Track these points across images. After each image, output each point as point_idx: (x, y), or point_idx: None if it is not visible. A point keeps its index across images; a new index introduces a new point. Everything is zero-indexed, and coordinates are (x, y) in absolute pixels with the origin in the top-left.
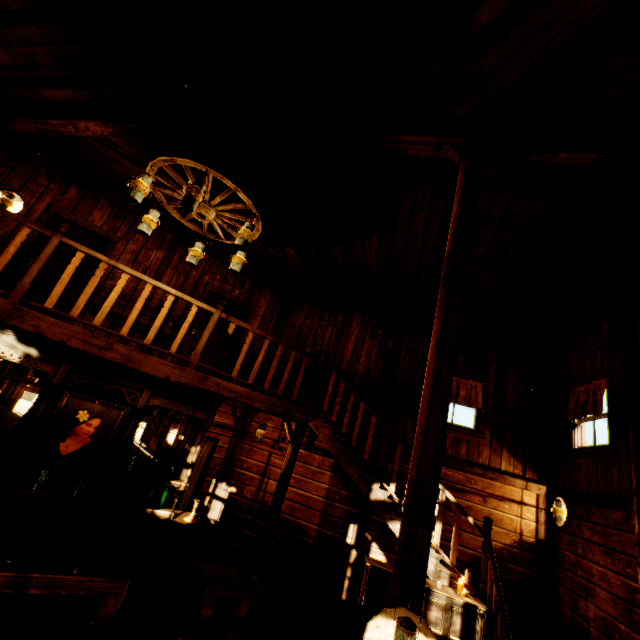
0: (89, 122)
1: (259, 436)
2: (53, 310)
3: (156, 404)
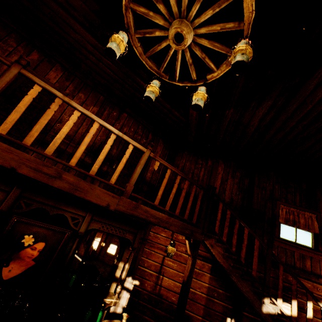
0: None
1: (170, 252)
2: (5, 136)
3: (95, 228)
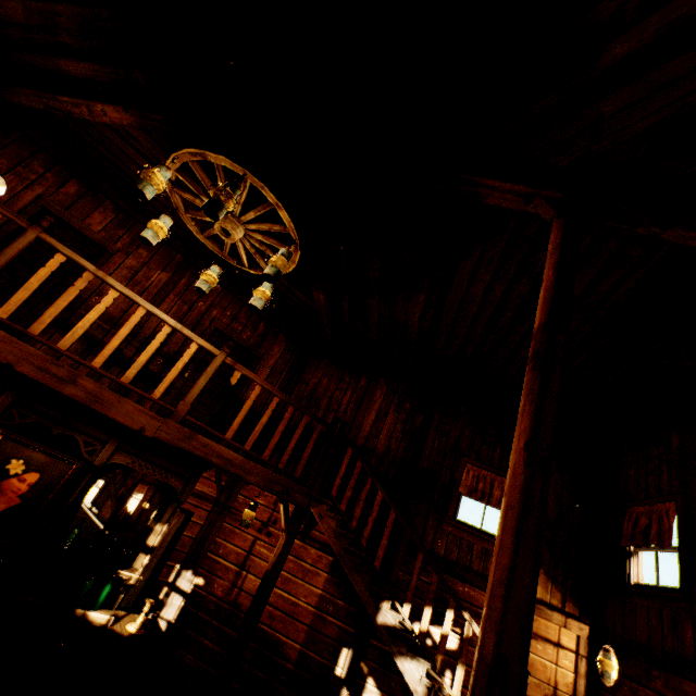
0: (108, 106)
1: (247, 519)
2: (7, 321)
3: (120, 462)
